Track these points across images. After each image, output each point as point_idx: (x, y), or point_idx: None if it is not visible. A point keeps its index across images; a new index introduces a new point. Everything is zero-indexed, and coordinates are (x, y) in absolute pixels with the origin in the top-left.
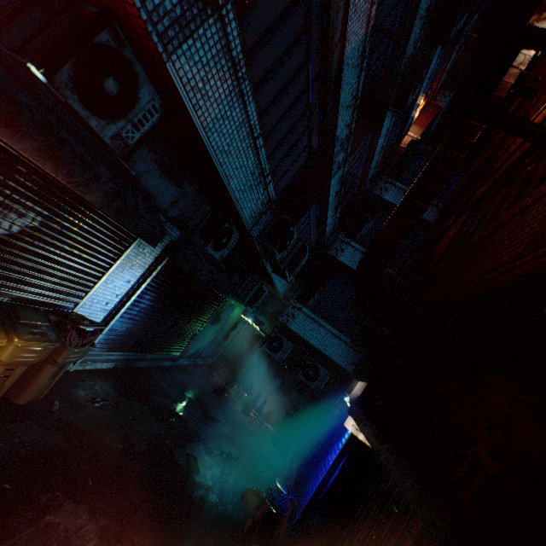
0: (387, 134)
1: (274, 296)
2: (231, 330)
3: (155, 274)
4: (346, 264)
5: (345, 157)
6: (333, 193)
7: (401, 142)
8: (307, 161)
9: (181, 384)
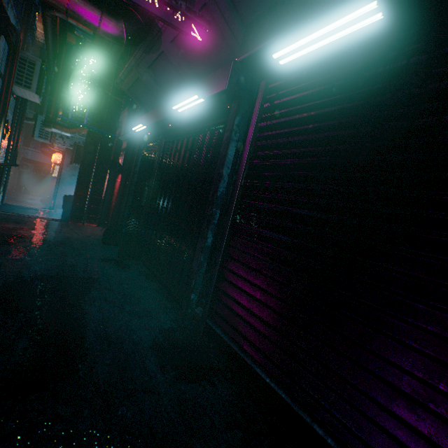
0: None
1: None
2: None
3: None
4: None
5: None
6: None
7: (36, 37)
8: None
9: None
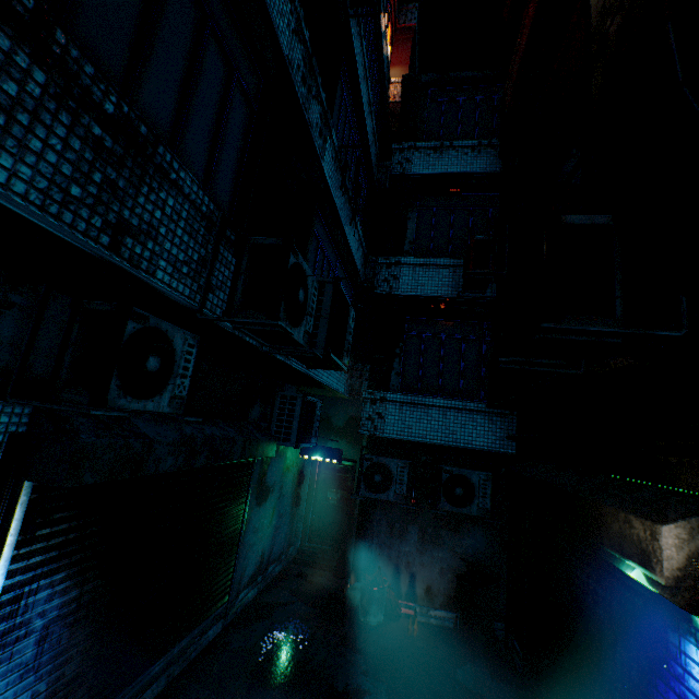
0: (367, 75)
1: (334, 399)
2: (299, 486)
3: (14, 541)
4: (413, 294)
5: (324, 114)
6: (336, 192)
7: (388, 97)
8: (252, 119)
9: (255, 661)
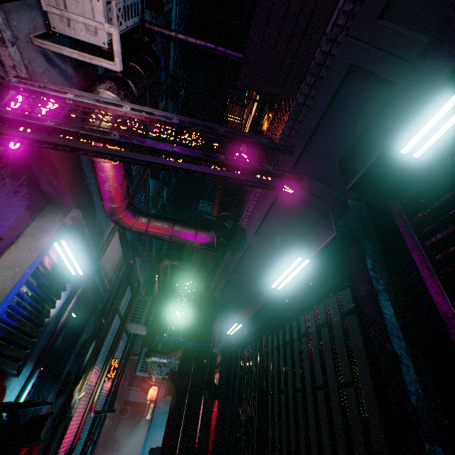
0: None
1: None
2: None
3: None
4: None
5: None
6: None
7: (154, 290)
8: None
9: None
